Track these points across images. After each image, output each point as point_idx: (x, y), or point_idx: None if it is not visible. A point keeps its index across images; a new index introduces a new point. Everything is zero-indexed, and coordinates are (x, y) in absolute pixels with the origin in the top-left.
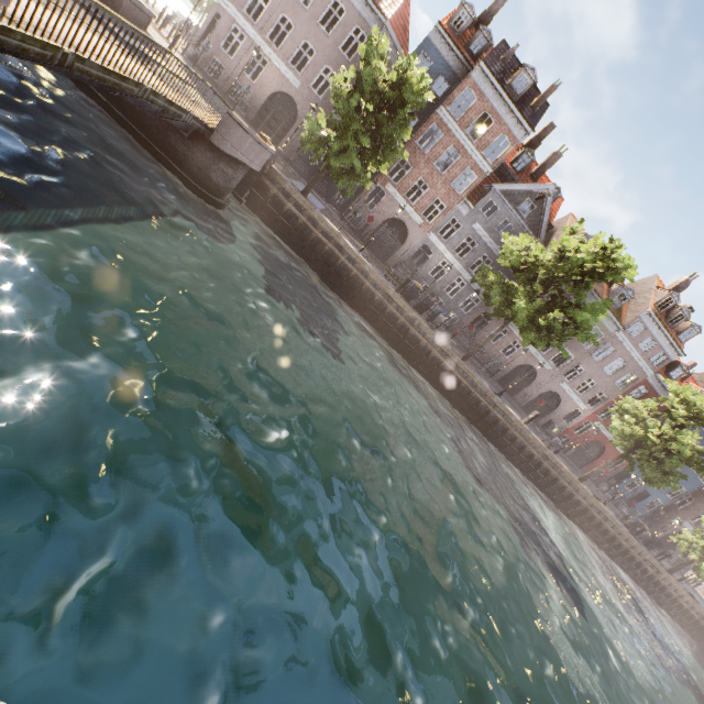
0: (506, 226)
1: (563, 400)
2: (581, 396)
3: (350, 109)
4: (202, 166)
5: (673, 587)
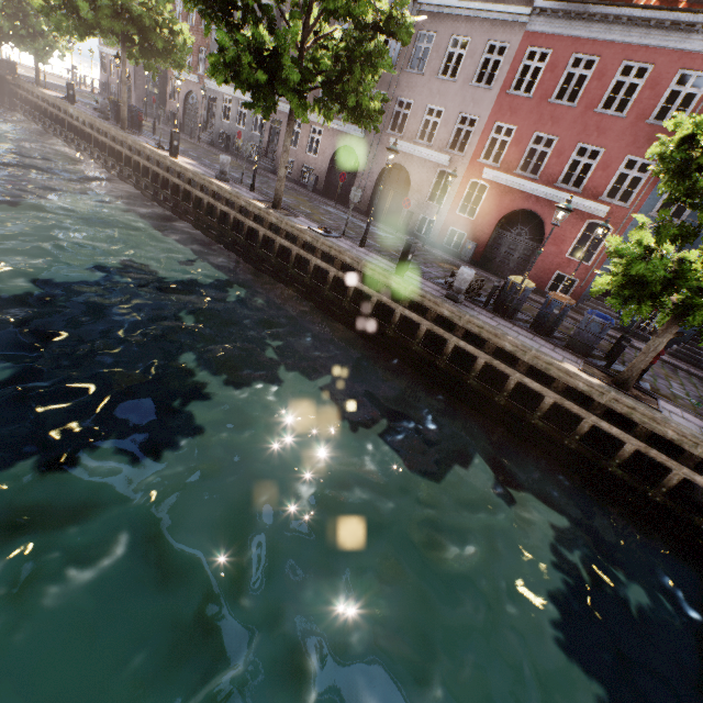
0: None
1: (412, 169)
2: (433, 145)
3: None
4: None
5: (625, 420)
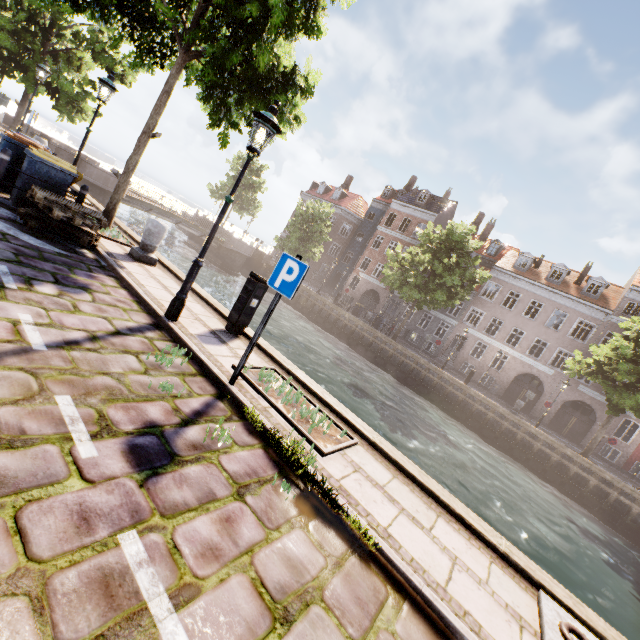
0: None
1: (598, 410)
2: None
3: (292, 227)
4: (222, 257)
5: None
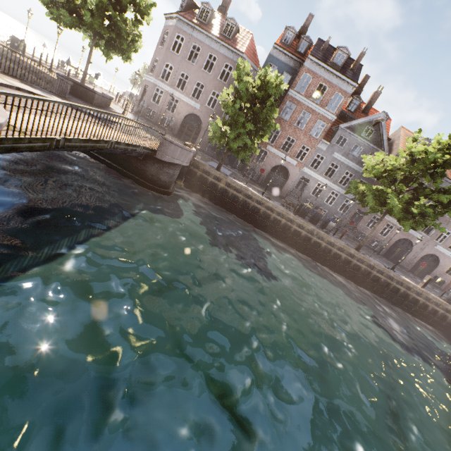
0: (356, 148)
1: (441, 259)
2: None
3: (235, 110)
4: (154, 173)
5: None
